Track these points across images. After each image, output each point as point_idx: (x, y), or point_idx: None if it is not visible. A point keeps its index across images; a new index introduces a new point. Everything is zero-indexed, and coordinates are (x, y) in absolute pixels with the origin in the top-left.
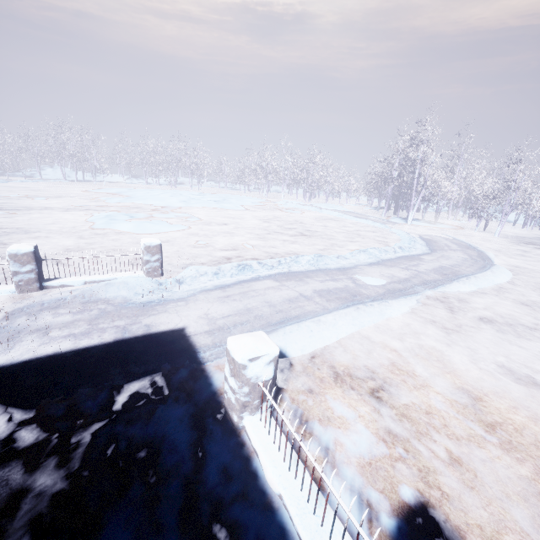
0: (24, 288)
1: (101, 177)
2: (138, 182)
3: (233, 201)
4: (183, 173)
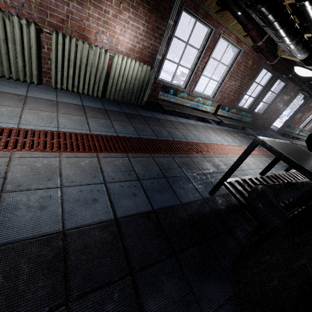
0: None
1: None
2: None
3: None
4: None
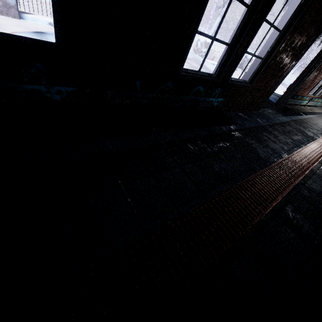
0: None
1: None
2: None
3: None
4: None
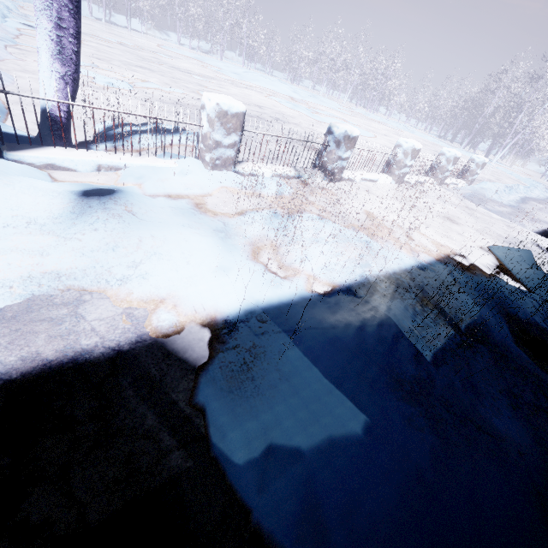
0: (441, 182)
1: (116, 18)
2: (164, 38)
3: (324, 100)
4: (213, 37)
